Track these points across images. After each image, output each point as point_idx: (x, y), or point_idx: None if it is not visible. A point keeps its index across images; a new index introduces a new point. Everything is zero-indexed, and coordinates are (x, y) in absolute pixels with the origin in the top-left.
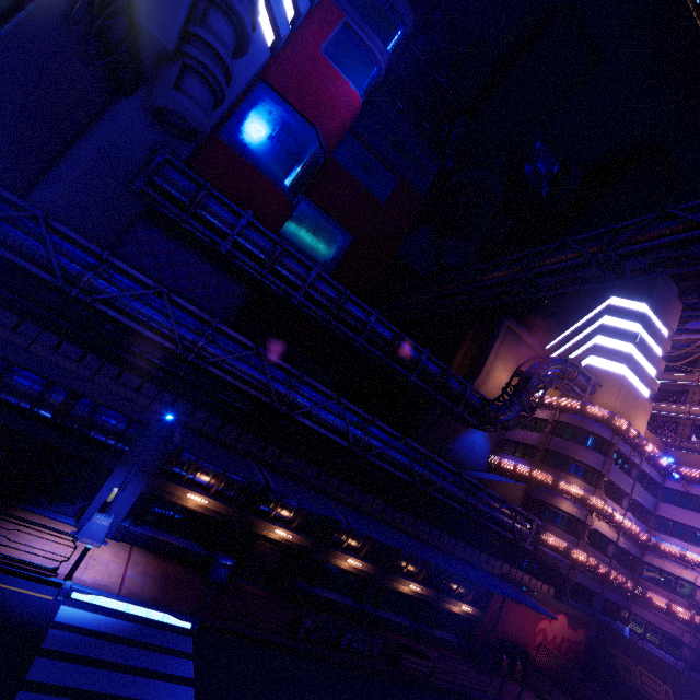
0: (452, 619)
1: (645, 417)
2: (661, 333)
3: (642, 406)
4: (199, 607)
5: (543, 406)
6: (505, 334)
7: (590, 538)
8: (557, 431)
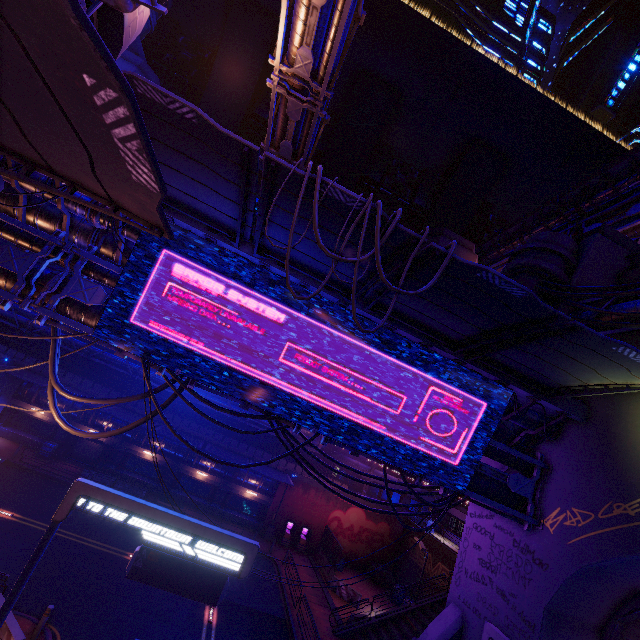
0: (248, 505)
1: None
2: None
3: None
4: (12, 456)
5: None
6: None
7: None
8: None
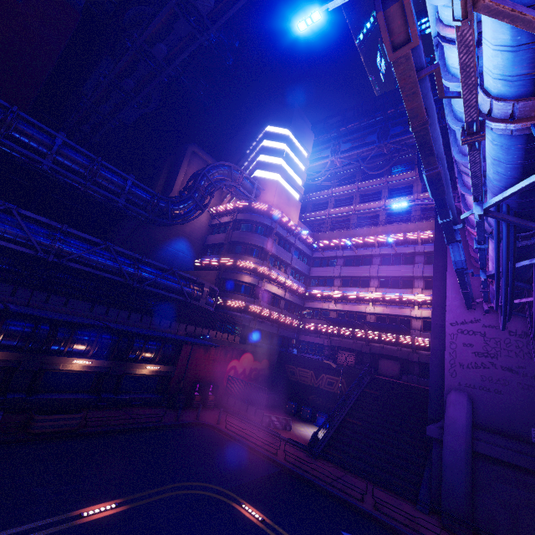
0: (145, 382)
1: (297, 212)
2: (301, 152)
3: (294, 204)
4: None
5: (228, 213)
6: (193, 158)
7: (266, 298)
8: (236, 227)
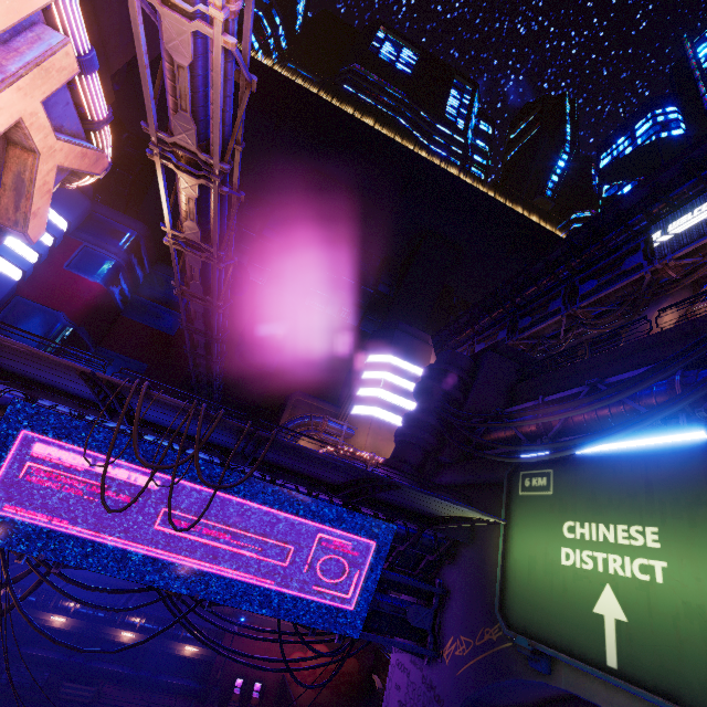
0: (188, 665)
1: None
2: (410, 373)
3: None
4: None
5: None
6: (296, 405)
7: None
8: None
